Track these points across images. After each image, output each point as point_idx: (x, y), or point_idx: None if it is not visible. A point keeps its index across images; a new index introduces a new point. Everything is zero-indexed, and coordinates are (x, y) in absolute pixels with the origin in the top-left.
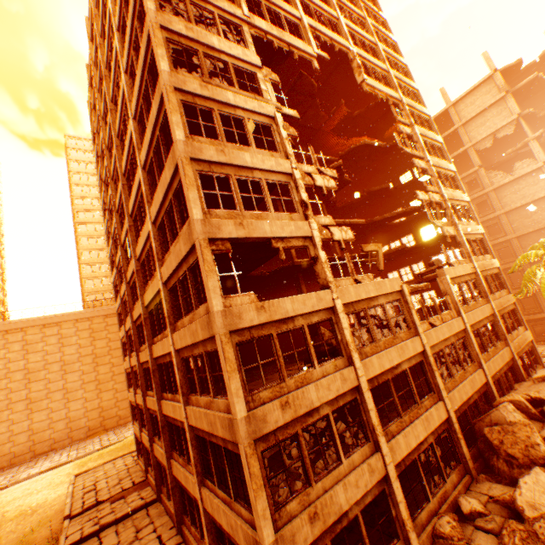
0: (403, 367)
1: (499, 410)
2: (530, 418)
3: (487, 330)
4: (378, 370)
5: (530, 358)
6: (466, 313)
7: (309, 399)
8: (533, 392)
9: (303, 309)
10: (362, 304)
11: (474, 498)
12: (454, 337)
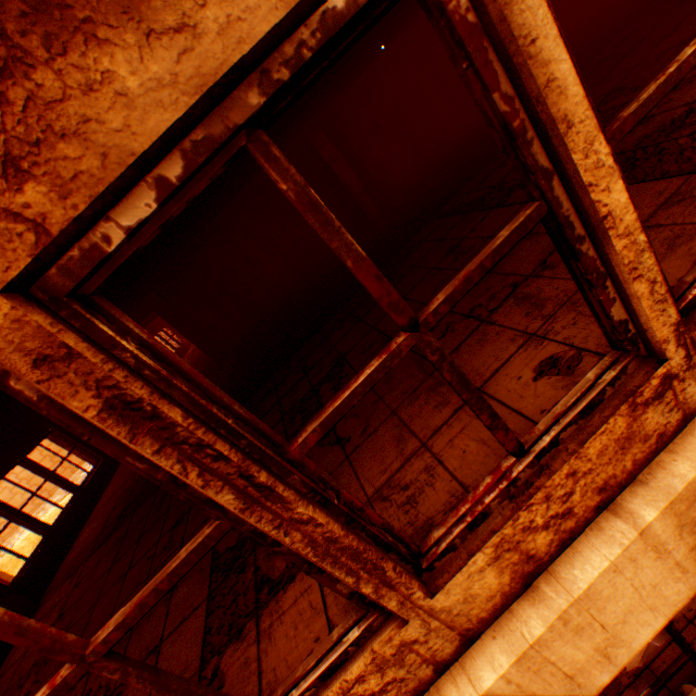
0: None
1: None
2: None
3: None
4: None
5: None
6: None
7: None
8: None
9: None
10: None
11: None
12: None
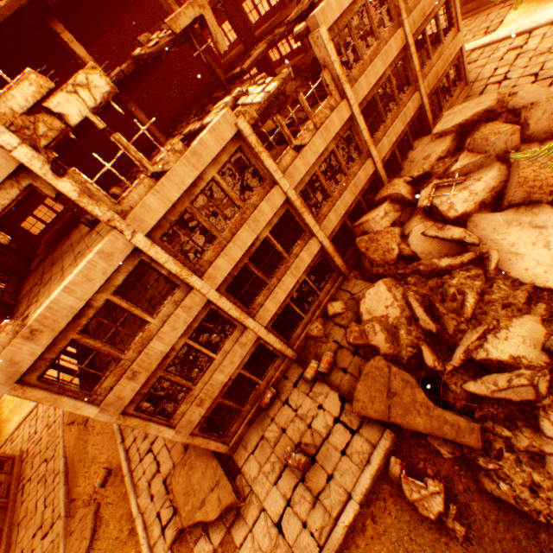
0: (262, 237)
1: (369, 223)
2: (404, 206)
3: (391, 85)
4: (229, 268)
5: (450, 82)
6: (356, 85)
7: (158, 353)
8: (418, 170)
9: (93, 287)
10: (181, 205)
11: (339, 301)
12: (335, 141)
